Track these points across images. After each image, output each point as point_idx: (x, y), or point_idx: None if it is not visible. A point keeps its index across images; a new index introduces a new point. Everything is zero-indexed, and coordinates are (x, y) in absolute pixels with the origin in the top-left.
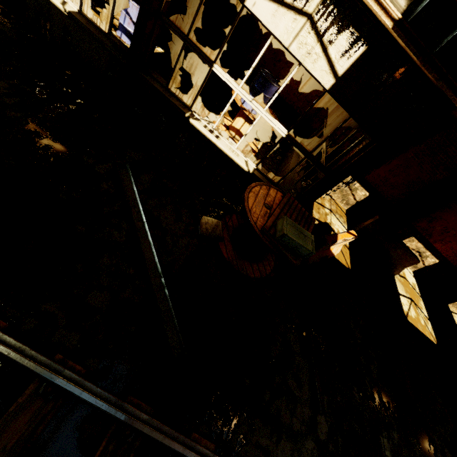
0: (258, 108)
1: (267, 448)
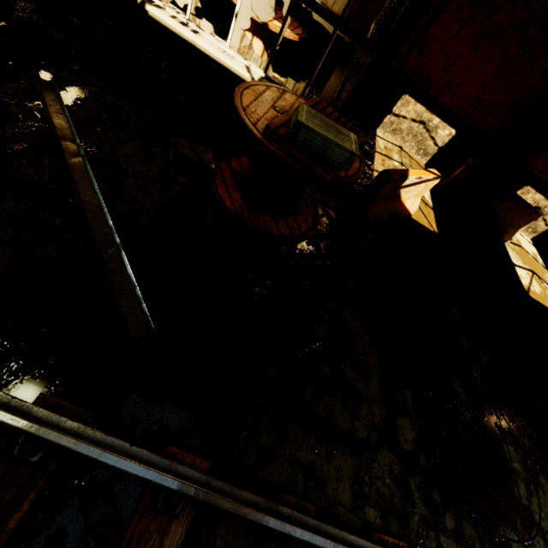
0: None
1: (311, 466)
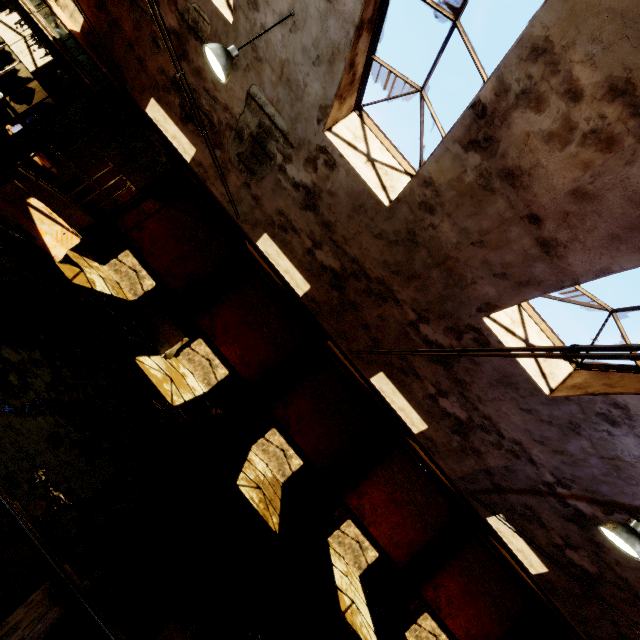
0: None
1: None
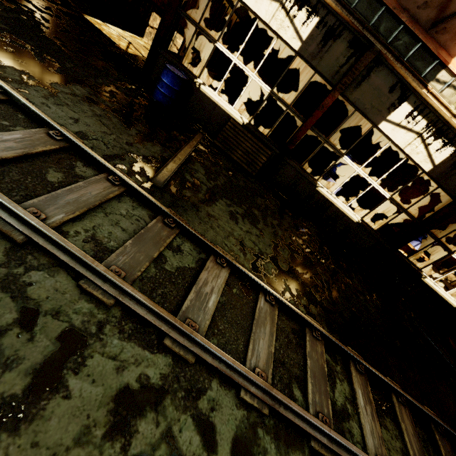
0: None
1: None
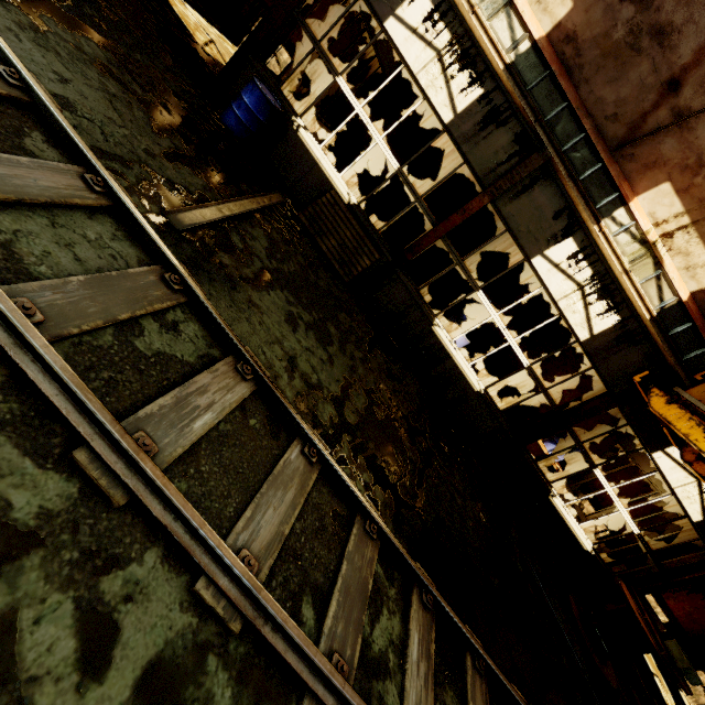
0: (621, 508)
1: None
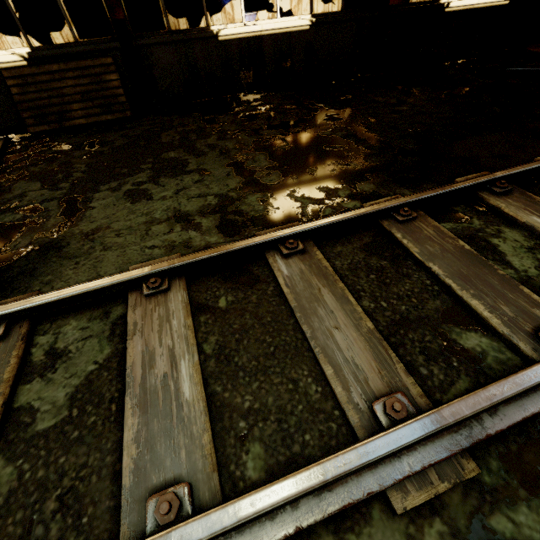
0: None
1: None
